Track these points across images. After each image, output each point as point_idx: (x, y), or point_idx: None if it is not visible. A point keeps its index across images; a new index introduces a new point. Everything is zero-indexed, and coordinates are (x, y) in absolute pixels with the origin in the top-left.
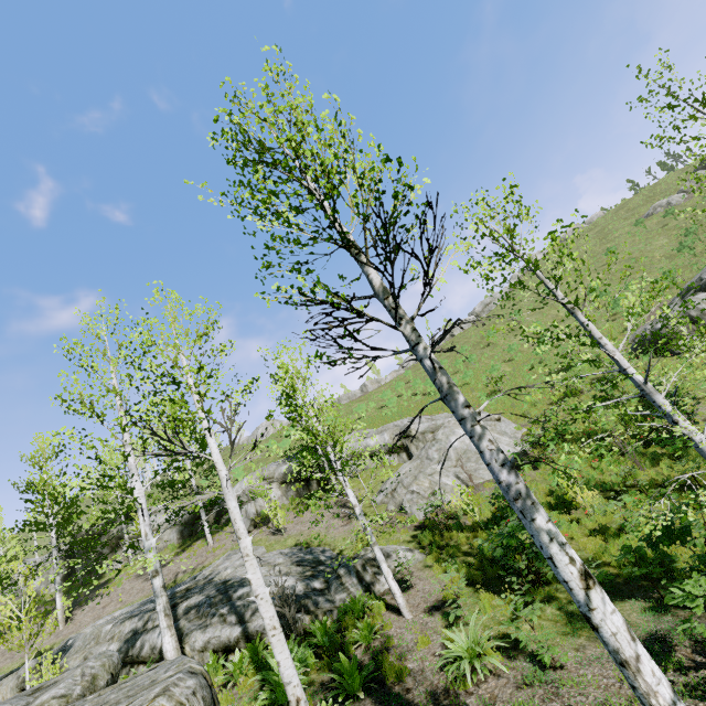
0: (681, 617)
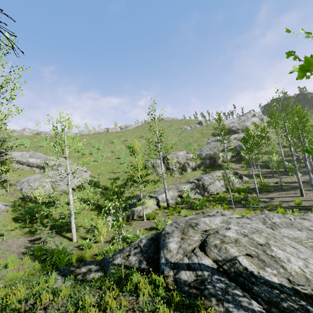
0: (52, 235)
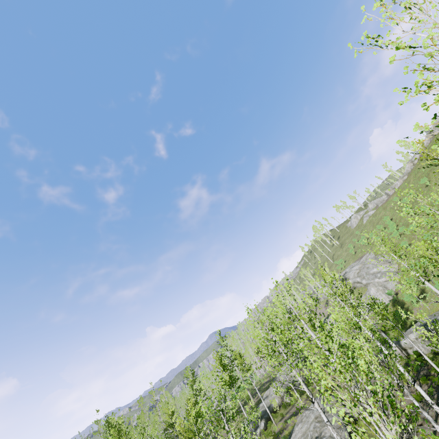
0: None
